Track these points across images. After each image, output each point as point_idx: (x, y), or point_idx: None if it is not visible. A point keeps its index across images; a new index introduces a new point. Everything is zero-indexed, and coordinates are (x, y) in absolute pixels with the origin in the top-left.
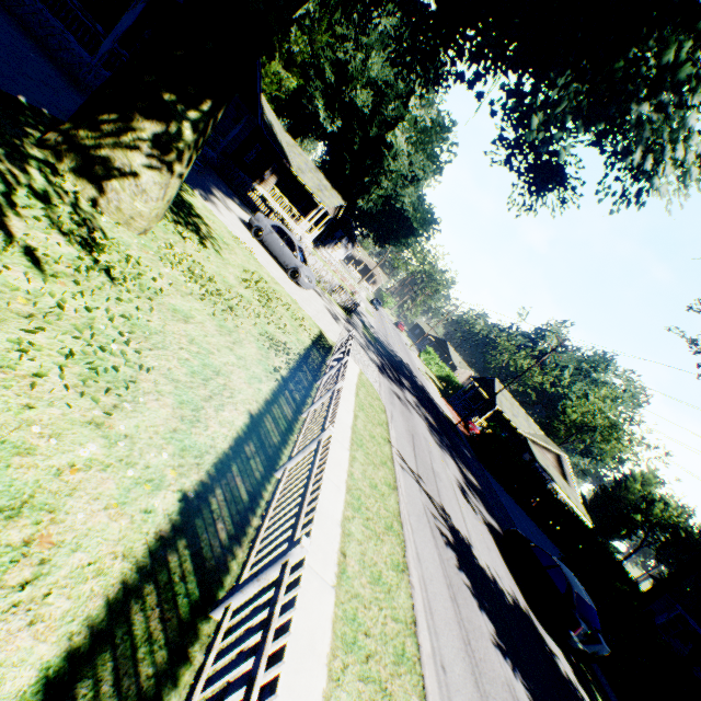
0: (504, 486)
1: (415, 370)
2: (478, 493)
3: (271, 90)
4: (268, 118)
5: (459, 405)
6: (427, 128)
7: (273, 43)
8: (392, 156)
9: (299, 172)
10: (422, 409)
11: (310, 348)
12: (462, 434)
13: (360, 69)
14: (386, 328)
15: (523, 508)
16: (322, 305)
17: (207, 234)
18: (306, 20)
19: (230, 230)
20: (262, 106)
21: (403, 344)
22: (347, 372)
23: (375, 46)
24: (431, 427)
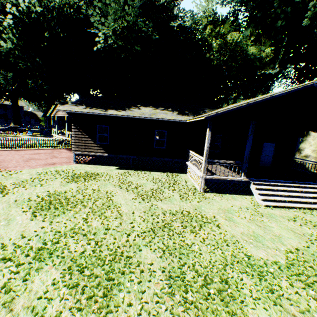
0: None
1: None
2: None
3: None
4: None
5: None
6: None
7: None
8: None
9: None
10: None
11: None
12: None
13: None
14: None
15: None
16: None
17: None
18: None
19: None
20: None
21: None
22: None
23: None
24: None
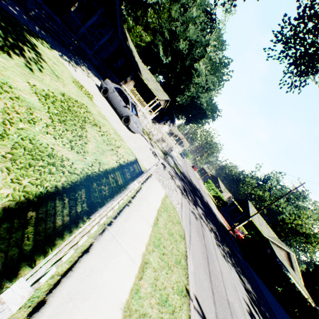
0: (260, 277)
1: (203, 192)
2: (257, 306)
3: (136, 40)
4: (130, 47)
5: (226, 214)
6: (216, 63)
7: (139, 17)
8: (197, 75)
9: (146, 80)
10: (209, 222)
11: (111, 170)
12: (232, 236)
13: (183, 33)
14: (187, 167)
15: (273, 295)
16: (146, 145)
17: (29, 57)
18: (156, 6)
19: (76, 79)
20: (127, 39)
21: (196, 177)
22: (151, 197)
23: (191, 21)
24: (216, 239)
